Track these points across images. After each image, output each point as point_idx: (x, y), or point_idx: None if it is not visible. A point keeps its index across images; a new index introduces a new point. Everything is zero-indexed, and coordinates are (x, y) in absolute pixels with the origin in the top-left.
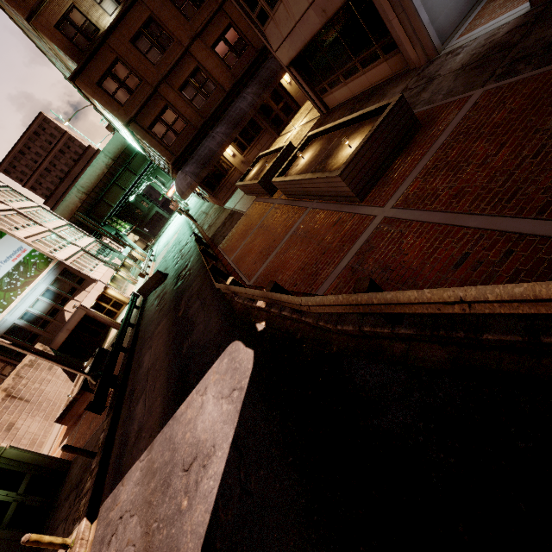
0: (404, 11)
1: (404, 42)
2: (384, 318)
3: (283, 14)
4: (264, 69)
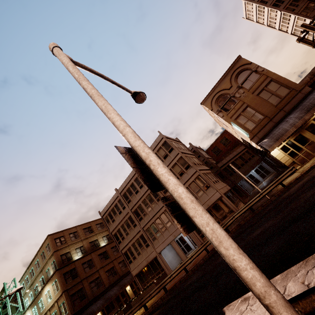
0: (164, 262)
1: (165, 268)
2: (164, 291)
3: (137, 261)
4: (122, 282)
